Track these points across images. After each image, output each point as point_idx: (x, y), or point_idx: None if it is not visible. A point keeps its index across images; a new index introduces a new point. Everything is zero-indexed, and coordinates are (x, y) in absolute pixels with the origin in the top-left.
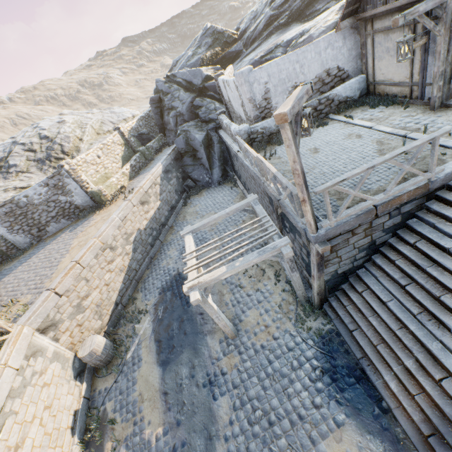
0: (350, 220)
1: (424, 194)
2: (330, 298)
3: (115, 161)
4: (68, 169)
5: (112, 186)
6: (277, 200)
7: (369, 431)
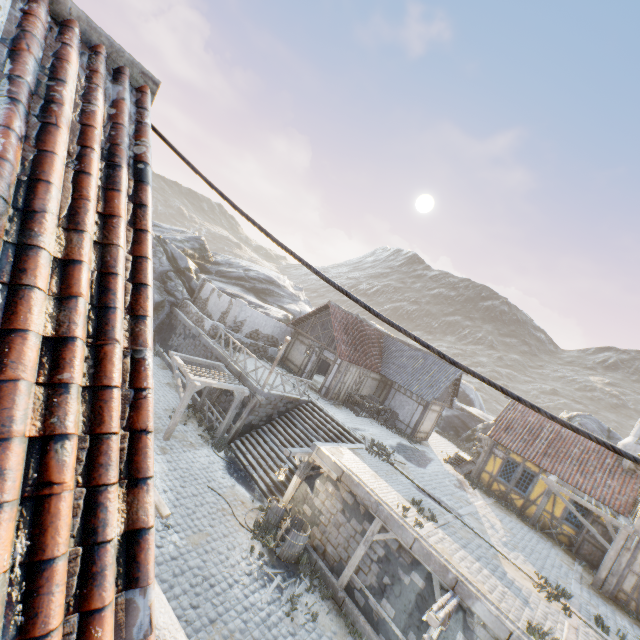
0: (275, 394)
1: (296, 404)
2: (236, 440)
3: None
4: None
5: None
6: (242, 372)
7: (246, 488)
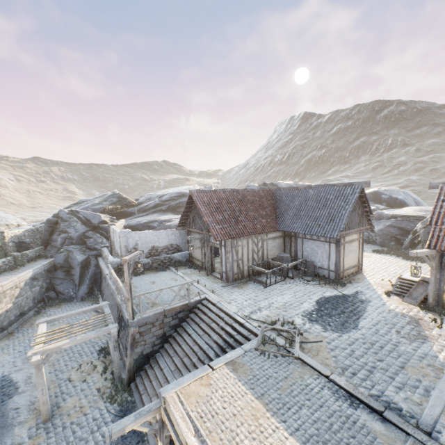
0: (151, 315)
1: (188, 309)
2: (136, 377)
3: None
4: None
5: None
6: (120, 305)
7: None
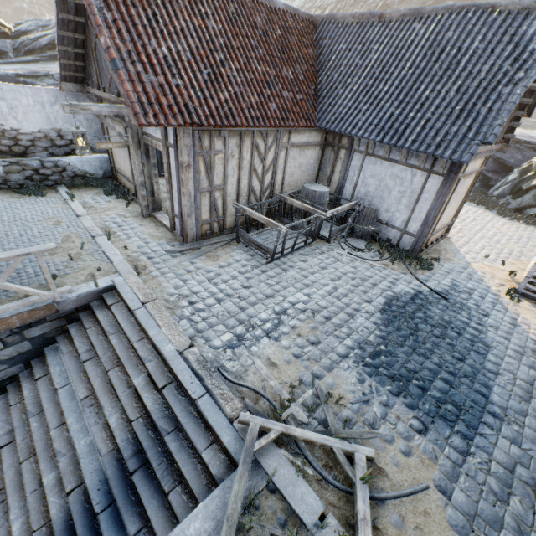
0: None
1: (60, 315)
2: None
3: None
4: None
5: None
6: None
7: None
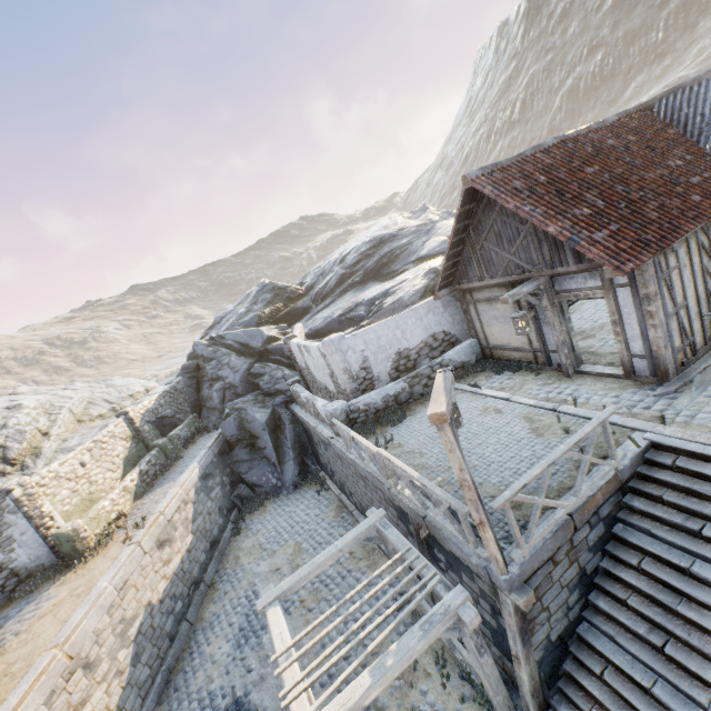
0: (547, 542)
1: (616, 487)
2: (552, 698)
3: (111, 467)
4: (19, 496)
5: (101, 516)
6: (422, 518)
7: None
